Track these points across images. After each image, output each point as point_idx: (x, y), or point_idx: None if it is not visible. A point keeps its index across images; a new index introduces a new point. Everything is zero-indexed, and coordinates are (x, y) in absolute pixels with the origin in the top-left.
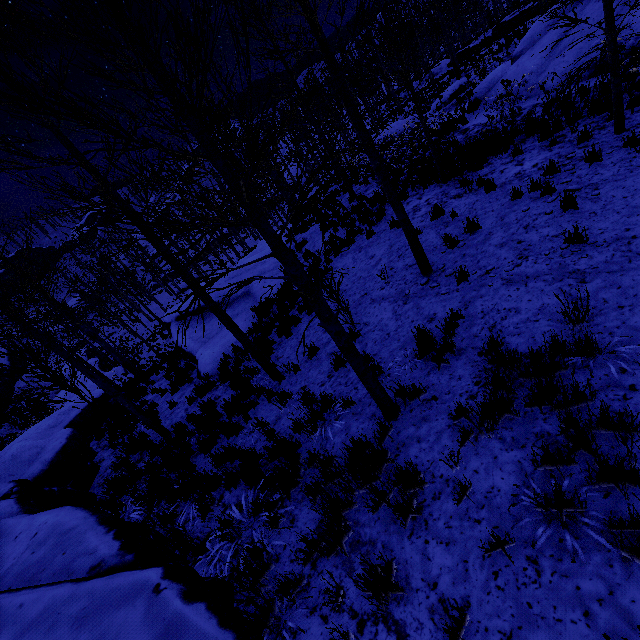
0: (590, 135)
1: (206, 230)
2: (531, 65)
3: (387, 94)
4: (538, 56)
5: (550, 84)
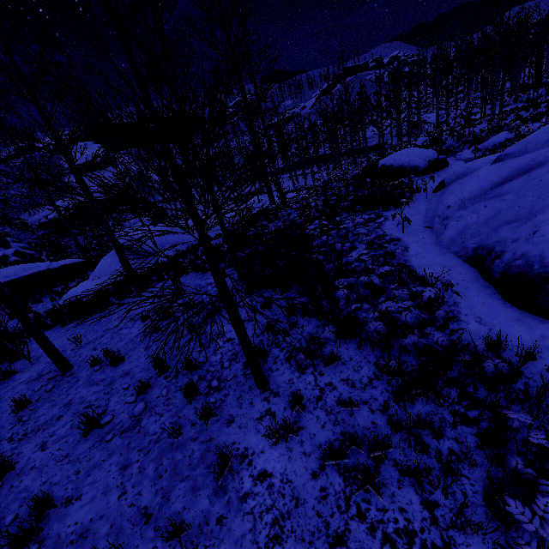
0: (265, 357)
1: None
2: (469, 188)
3: (543, 79)
4: (481, 182)
5: (447, 231)
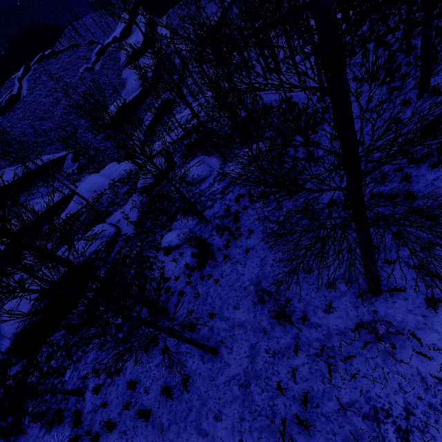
0: None
1: (191, 76)
2: None
3: None
4: None
5: None
